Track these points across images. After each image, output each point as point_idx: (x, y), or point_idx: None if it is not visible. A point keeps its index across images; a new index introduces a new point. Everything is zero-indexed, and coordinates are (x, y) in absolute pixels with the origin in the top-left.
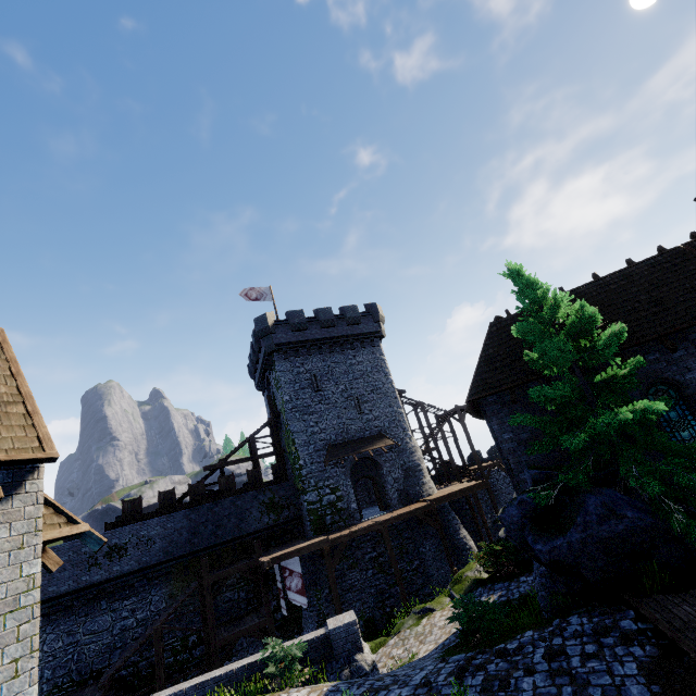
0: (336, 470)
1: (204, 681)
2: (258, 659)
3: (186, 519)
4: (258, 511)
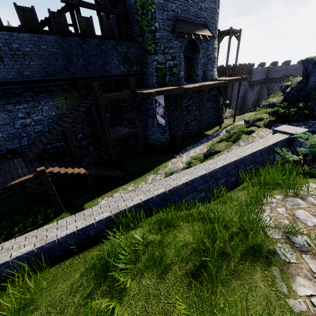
0: (177, 43)
1: (228, 163)
2: (258, 150)
3: (58, 46)
4: (117, 60)
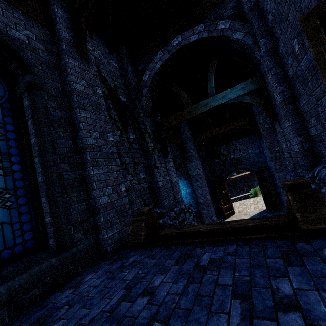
0: None
1: (235, 198)
2: (247, 194)
3: None
4: None
